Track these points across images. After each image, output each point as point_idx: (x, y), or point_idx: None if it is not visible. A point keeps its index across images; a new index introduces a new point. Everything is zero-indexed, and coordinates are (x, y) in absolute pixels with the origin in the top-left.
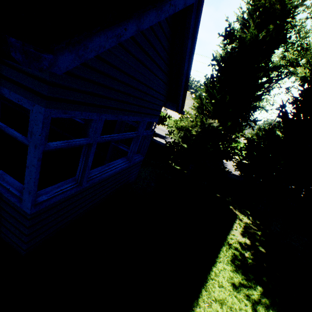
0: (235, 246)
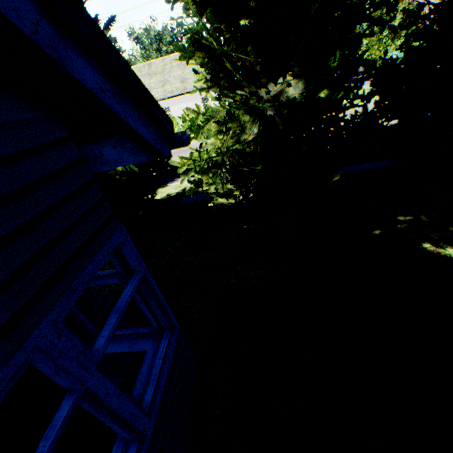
0: None
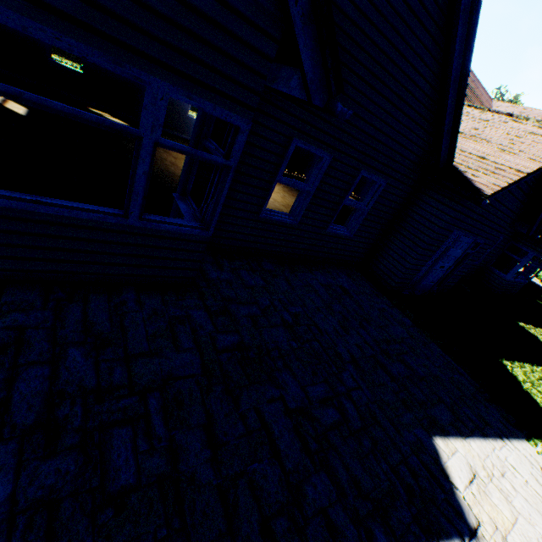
0: None
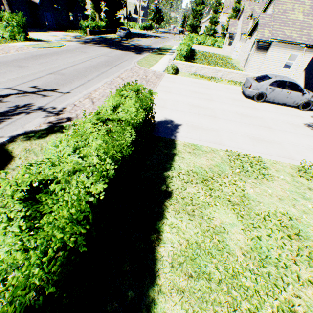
0: None
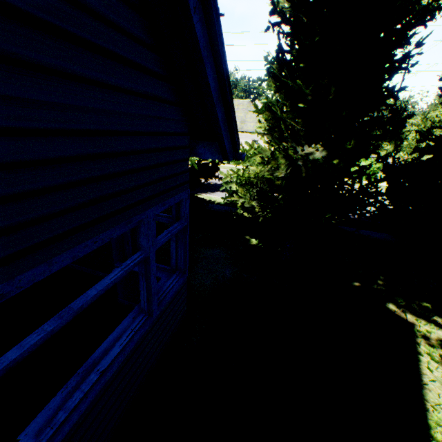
0: None
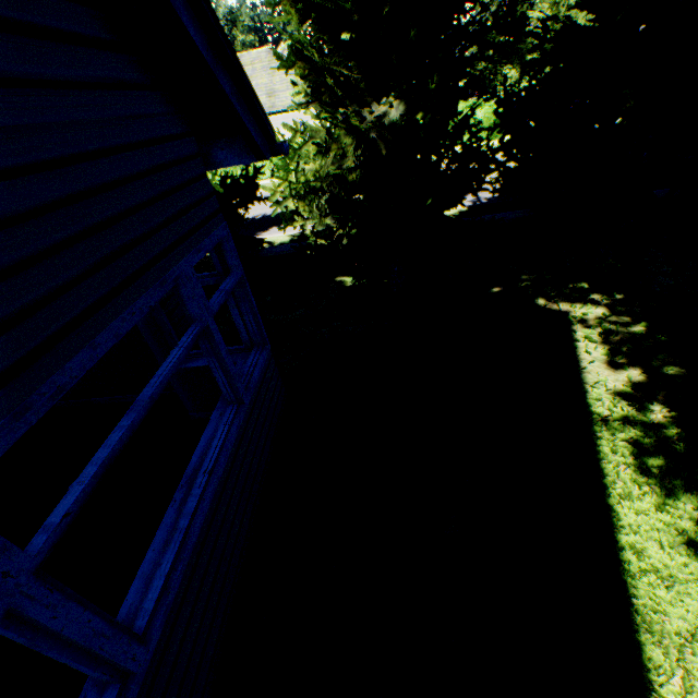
0: (622, 417)
